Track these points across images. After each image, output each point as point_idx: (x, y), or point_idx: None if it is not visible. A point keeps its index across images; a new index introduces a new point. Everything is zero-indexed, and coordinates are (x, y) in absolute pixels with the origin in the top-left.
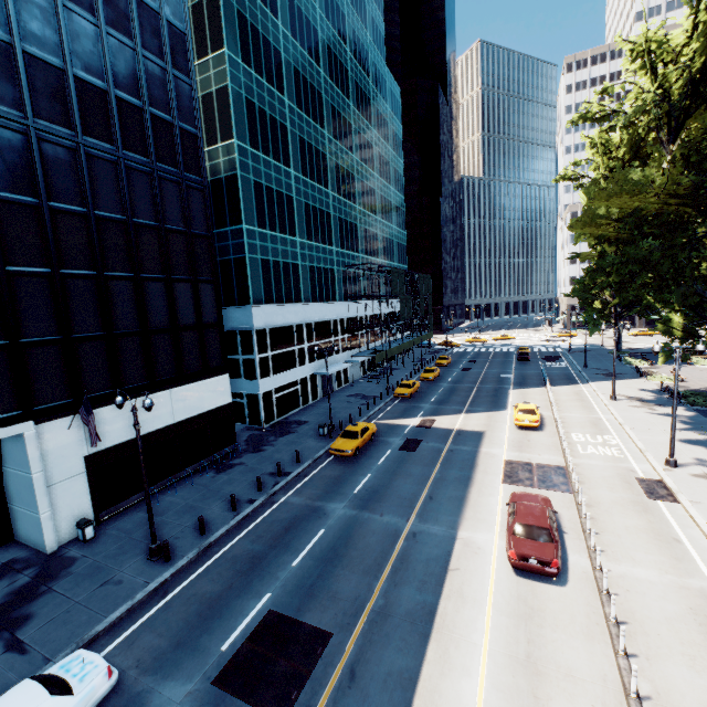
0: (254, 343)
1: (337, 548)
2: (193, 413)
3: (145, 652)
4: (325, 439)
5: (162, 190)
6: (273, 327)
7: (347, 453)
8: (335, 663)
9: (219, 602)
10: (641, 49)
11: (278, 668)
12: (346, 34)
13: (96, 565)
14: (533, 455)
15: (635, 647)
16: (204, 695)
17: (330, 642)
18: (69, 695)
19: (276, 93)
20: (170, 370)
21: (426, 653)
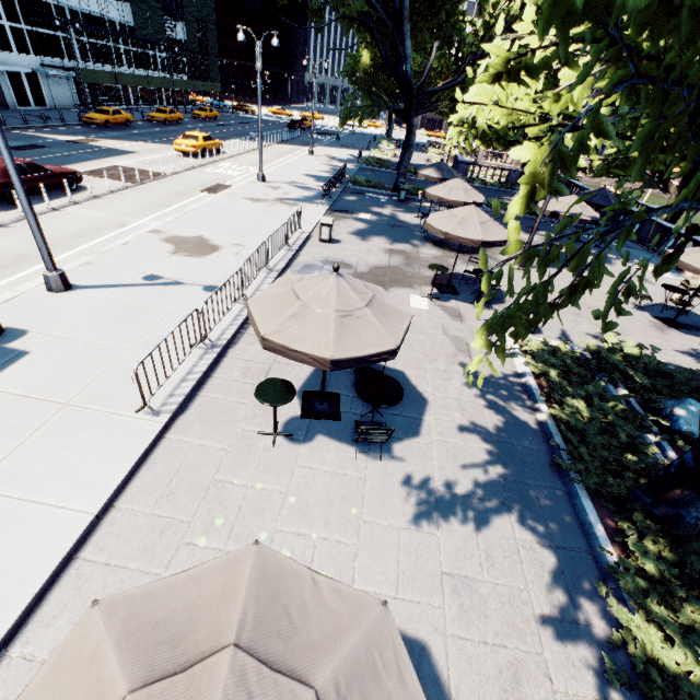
0: None
1: None
2: None
3: None
4: None
5: None
6: None
7: None
8: None
9: None
10: None
11: None
12: None
13: None
14: (152, 167)
15: None
16: None
17: None
18: None
19: None
20: None
21: None
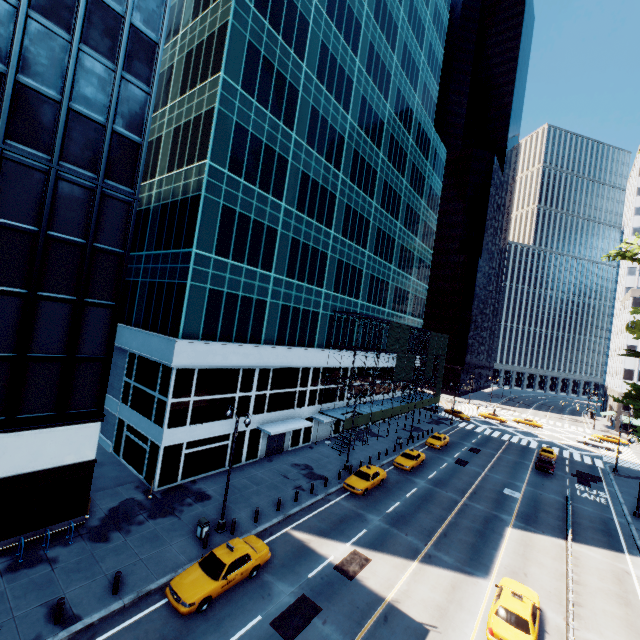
0: (171, 383)
1: None
2: (15, 471)
3: None
4: (196, 546)
5: (61, 192)
6: (207, 367)
7: (182, 607)
8: None
9: None
10: None
11: None
12: (389, 91)
13: None
14: None
15: None
16: None
17: None
18: None
19: (282, 126)
20: None
21: None
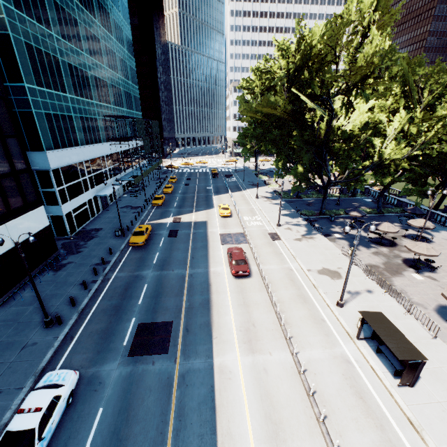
0: (52, 179)
1: (158, 290)
2: (26, 237)
3: (81, 362)
4: (121, 238)
5: None
6: (63, 166)
7: (141, 244)
8: (179, 329)
9: (109, 330)
10: (281, 48)
11: (156, 340)
12: None
13: (5, 342)
14: (230, 230)
15: (273, 289)
16: (127, 361)
17: (173, 324)
18: (63, 386)
19: None
20: (1, 210)
21: (212, 314)
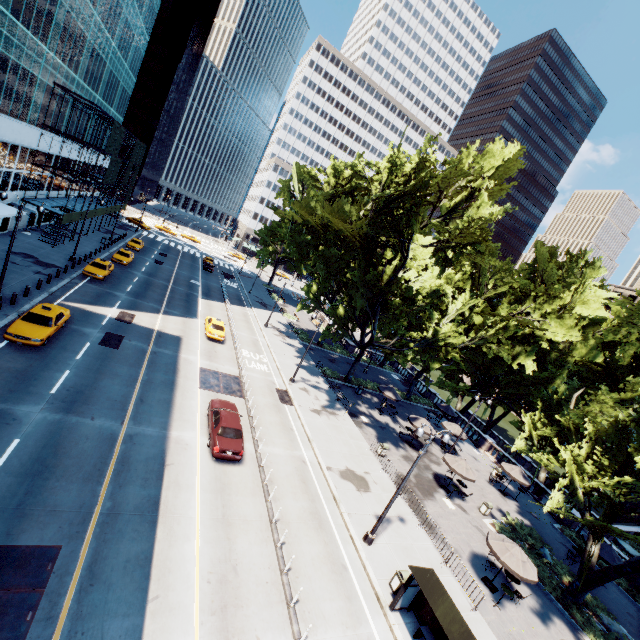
0: None
1: (45, 459)
2: None
3: None
4: None
5: None
6: None
7: (35, 342)
8: (71, 571)
9: None
10: (394, 156)
11: None
12: None
13: None
14: (219, 365)
15: (274, 495)
16: None
17: (61, 554)
18: None
19: None
20: None
21: (157, 535)
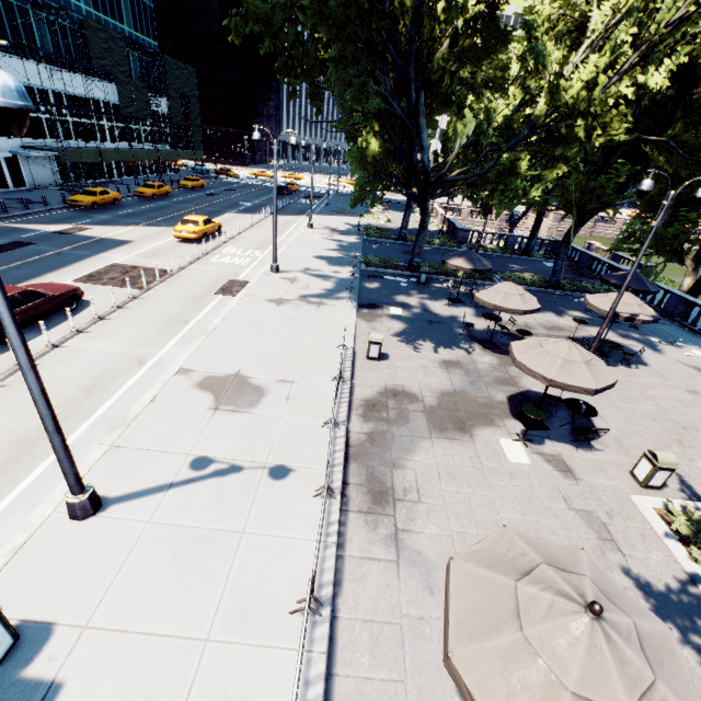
0: None
1: None
2: None
3: None
4: None
5: None
6: None
7: None
8: None
9: None
10: None
11: None
12: None
13: None
14: (154, 261)
15: None
16: None
17: None
18: None
19: None
20: None
21: None
